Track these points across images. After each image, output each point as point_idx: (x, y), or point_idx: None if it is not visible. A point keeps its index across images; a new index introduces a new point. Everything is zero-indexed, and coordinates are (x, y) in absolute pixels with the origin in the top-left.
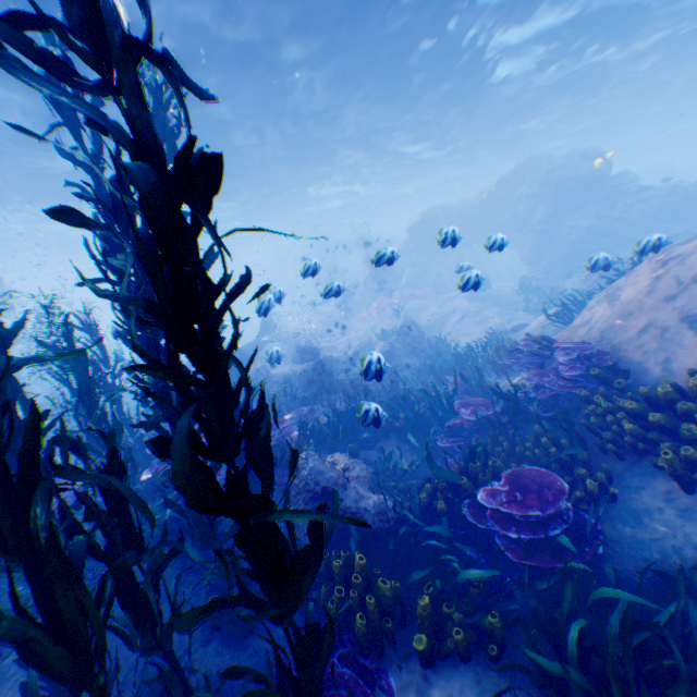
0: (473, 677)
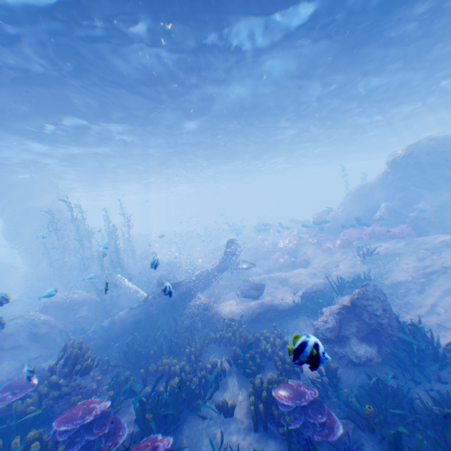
0: None
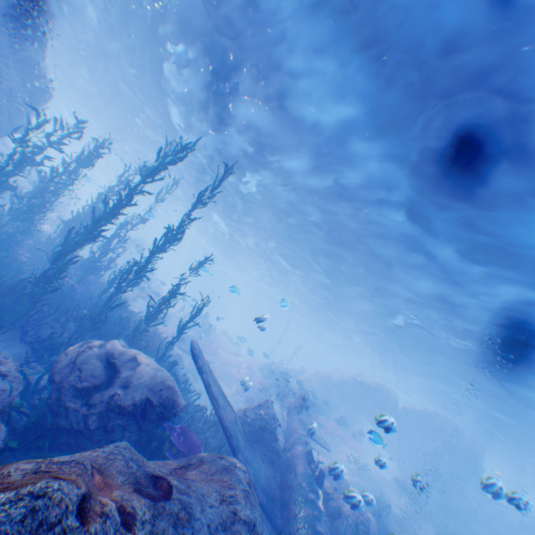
0: None
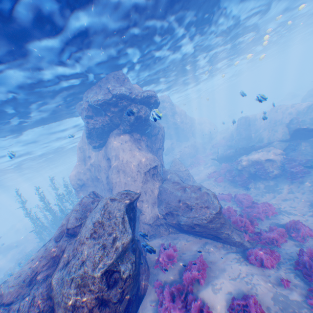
0: None
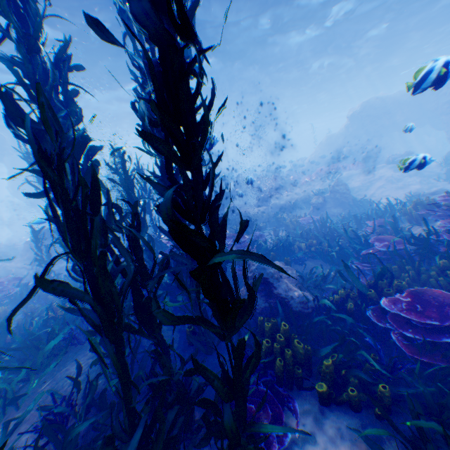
0: (359, 423)
